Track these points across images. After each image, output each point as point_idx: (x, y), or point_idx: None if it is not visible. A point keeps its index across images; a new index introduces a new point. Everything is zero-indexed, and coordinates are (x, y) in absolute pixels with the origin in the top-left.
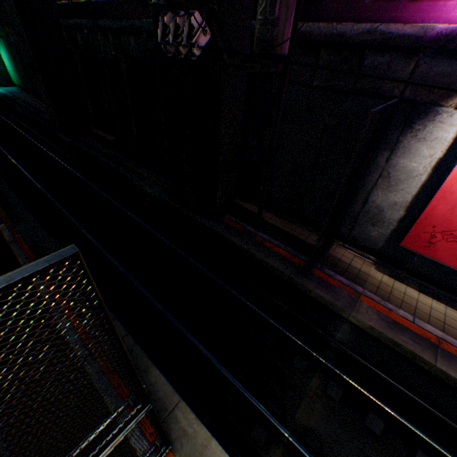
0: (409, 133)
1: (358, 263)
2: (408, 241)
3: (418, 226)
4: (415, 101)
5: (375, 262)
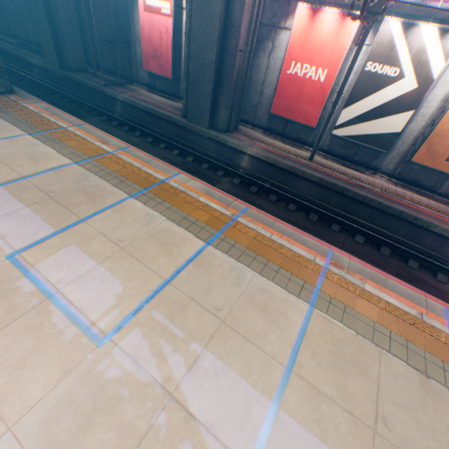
0: (135, 13)
1: (139, 90)
2: (145, 67)
3: (144, 56)
4: None
5: (148, 90)
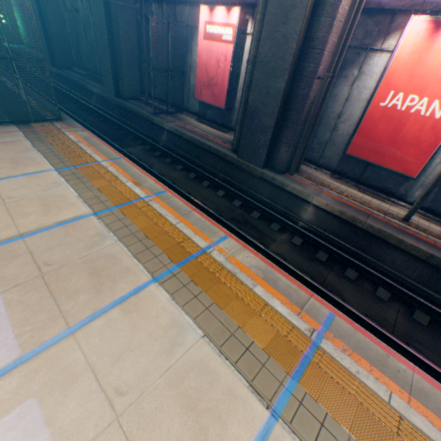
0: (194, 42)
1: (188, 119)
2: (197, 95)
3: (197, 85)
4: (192, 27)
5: (197, 119)
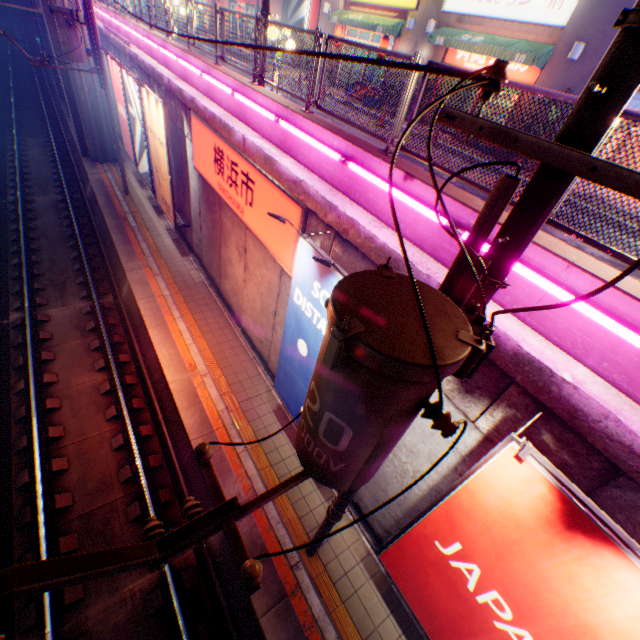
0: None
1: None
2: None
3: None
4: None
5: None
